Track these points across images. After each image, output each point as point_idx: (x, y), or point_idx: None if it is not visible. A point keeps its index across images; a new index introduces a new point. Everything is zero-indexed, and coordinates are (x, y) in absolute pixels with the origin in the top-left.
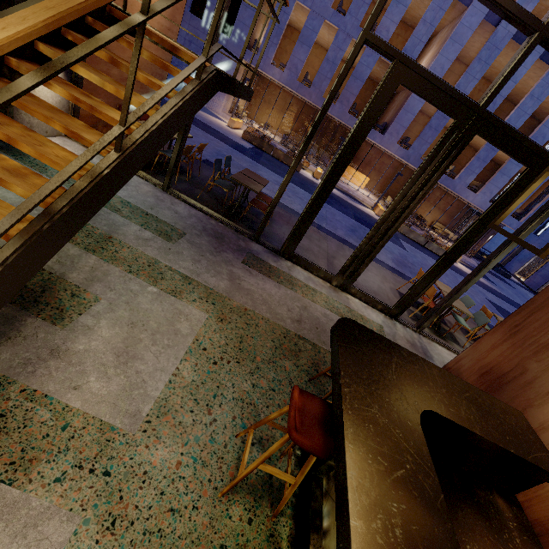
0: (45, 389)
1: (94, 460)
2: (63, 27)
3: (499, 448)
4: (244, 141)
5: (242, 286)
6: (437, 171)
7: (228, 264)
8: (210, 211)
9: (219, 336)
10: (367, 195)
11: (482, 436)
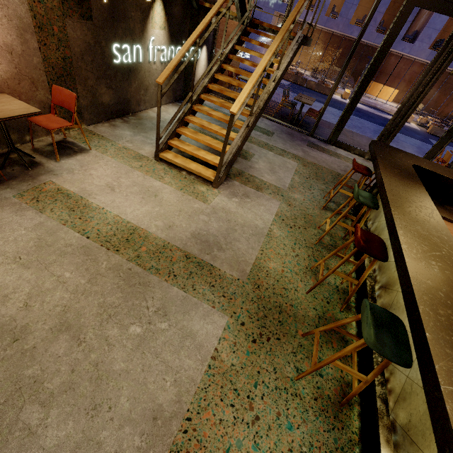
0: (254, 175)
1: (277, 192)
2: (241, 36)
3: None
4: (283, 80)
5: (310, 155)
6: (446, 60)
7: (300, 146)
8: (282, 122)
9: (305, 171)
10: (396, 106)
11: (448, 176)
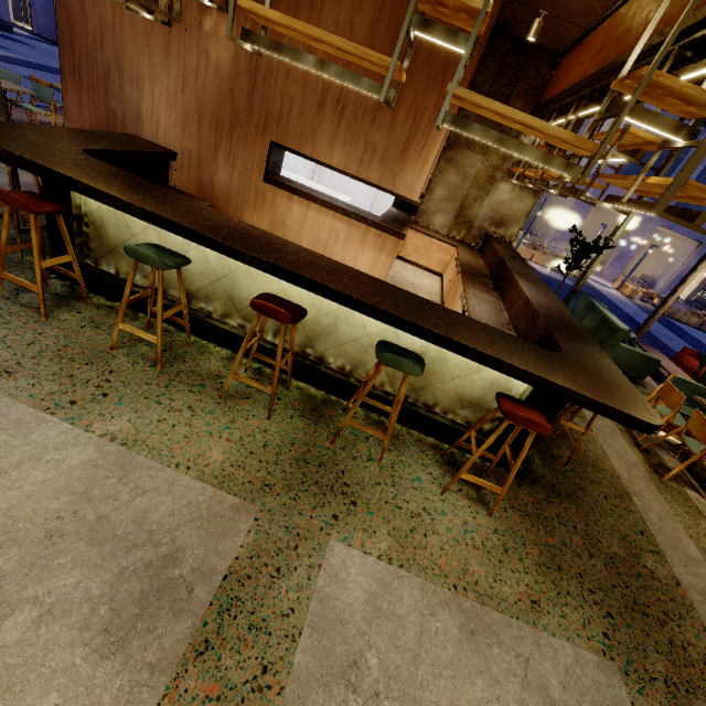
0: None
1: None
2: None
3: (137, 153)
4: None
5: None
6: None
7: None
8: None
9: None
10: None
11: (124, 150)
